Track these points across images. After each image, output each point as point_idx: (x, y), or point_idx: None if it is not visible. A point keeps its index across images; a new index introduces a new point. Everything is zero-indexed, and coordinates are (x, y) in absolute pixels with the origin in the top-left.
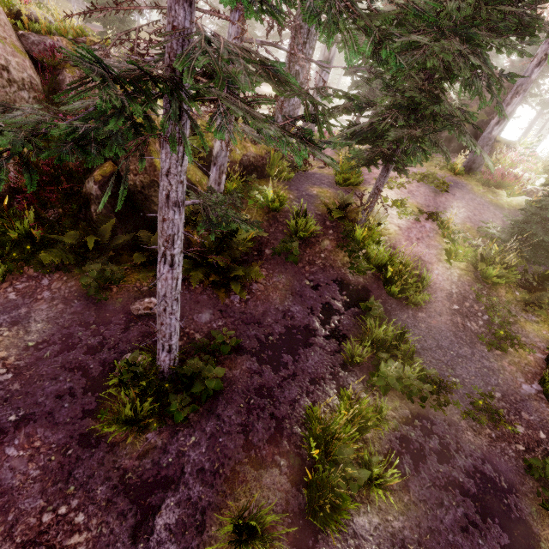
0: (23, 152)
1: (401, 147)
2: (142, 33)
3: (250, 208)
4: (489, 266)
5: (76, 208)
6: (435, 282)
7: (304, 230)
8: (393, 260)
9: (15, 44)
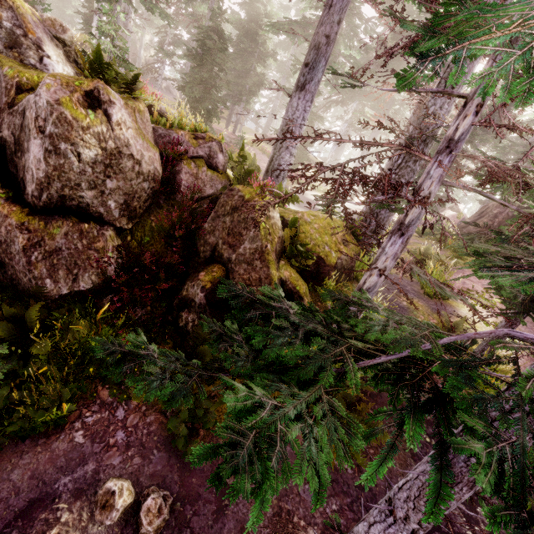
0: (125, 240)
1: None
2: None
3: None
4: None
5: (165, 307)
6: None
7: None
8: None
9: (150, 139)
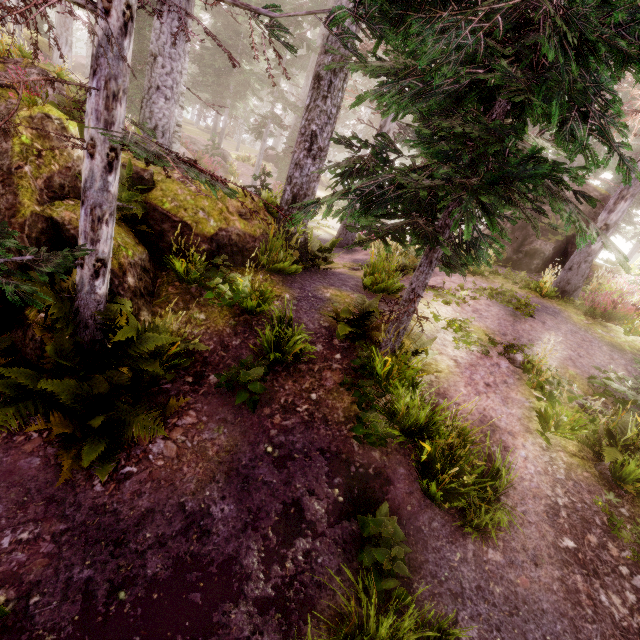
0: None
1: (441, 205)
2: (198, 132)
3: (210, 304)
4: (623, 454)
5: None
6: (520, 477)
7: (285, 348)
8: (436, 423)
9: None
